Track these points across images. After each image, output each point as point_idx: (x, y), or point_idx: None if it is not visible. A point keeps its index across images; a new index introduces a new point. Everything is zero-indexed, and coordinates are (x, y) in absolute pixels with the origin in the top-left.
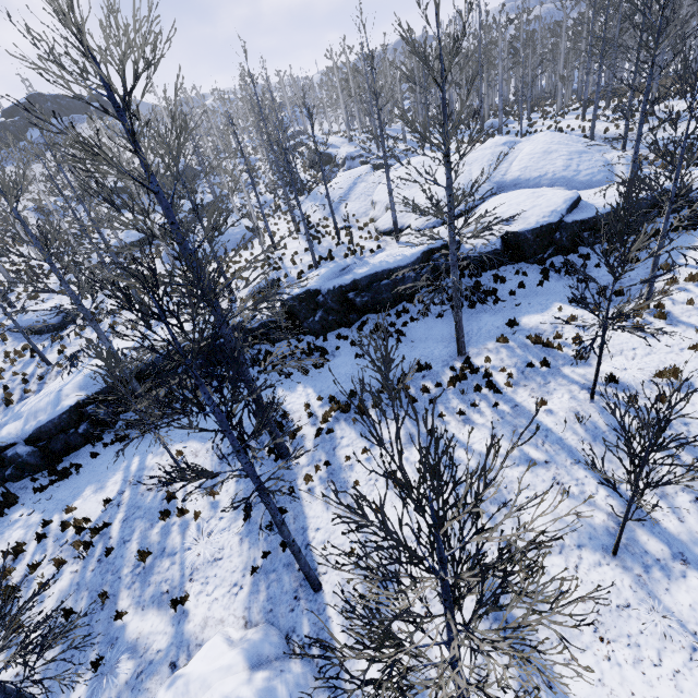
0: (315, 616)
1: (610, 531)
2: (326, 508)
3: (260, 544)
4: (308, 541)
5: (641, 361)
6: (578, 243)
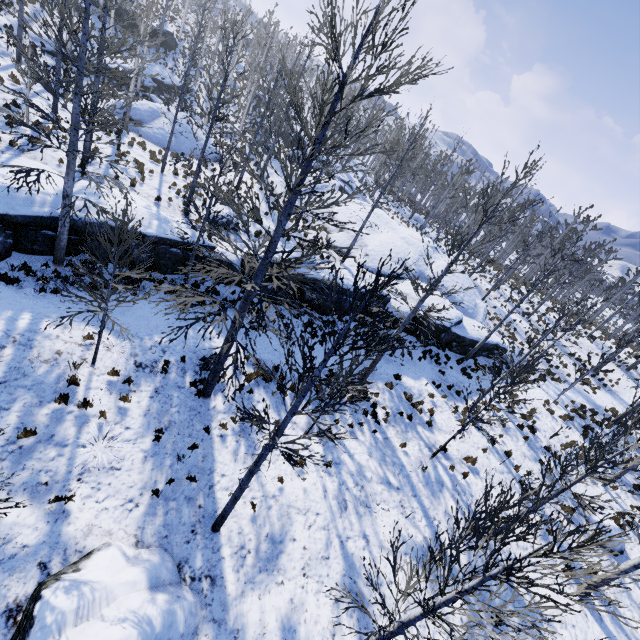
0: (209, 553)
1: (423, 549)
2: (234, 459)
3: (164, 469)
4: (213, 483)
5: (459, 444)
6: (447, 346)
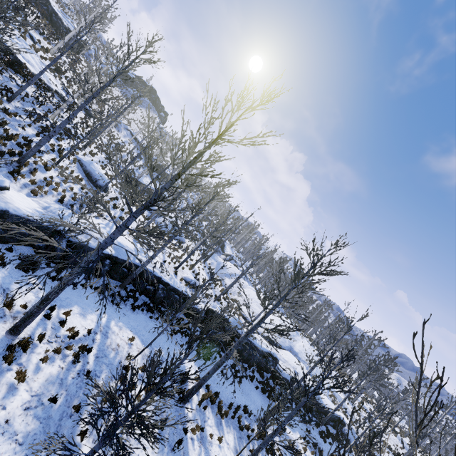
0: None
1: None
2: None
3: (164, 454)
4: None
5: None
6: (309, 409)
